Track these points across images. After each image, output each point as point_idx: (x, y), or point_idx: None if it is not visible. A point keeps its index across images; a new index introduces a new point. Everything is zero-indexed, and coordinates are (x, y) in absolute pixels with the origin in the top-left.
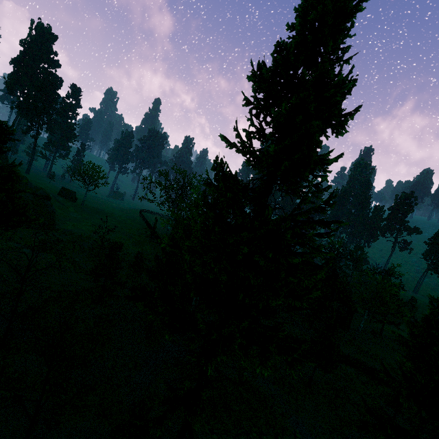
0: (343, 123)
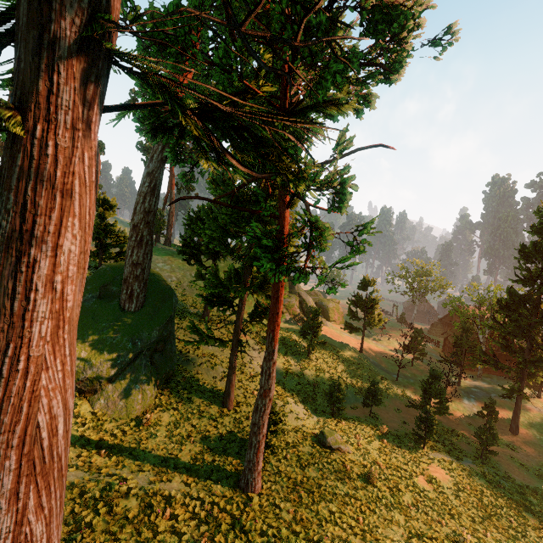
0: None
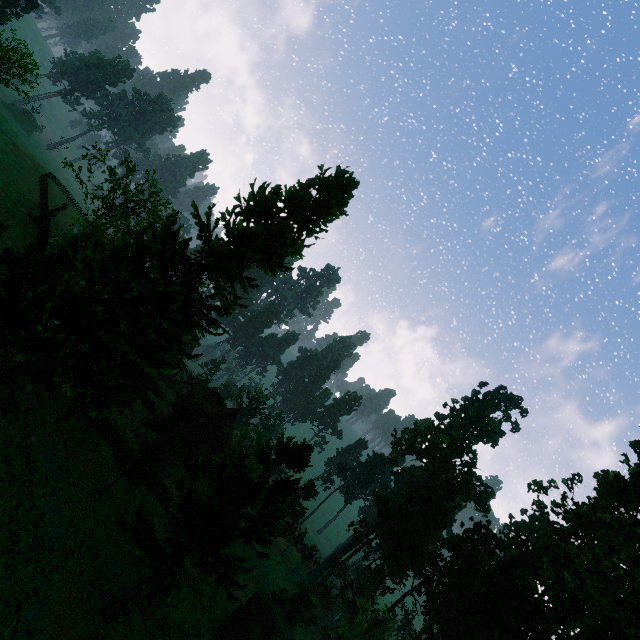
0: (274, 269)
